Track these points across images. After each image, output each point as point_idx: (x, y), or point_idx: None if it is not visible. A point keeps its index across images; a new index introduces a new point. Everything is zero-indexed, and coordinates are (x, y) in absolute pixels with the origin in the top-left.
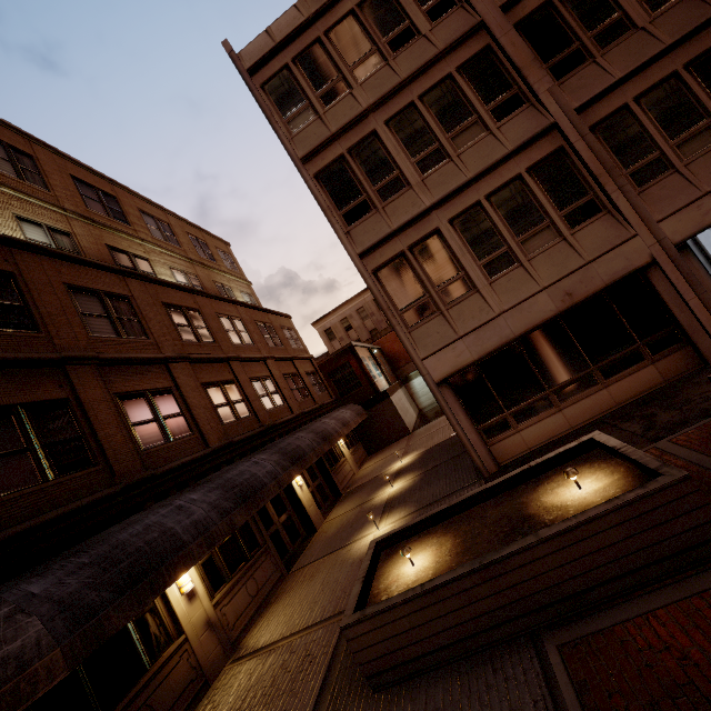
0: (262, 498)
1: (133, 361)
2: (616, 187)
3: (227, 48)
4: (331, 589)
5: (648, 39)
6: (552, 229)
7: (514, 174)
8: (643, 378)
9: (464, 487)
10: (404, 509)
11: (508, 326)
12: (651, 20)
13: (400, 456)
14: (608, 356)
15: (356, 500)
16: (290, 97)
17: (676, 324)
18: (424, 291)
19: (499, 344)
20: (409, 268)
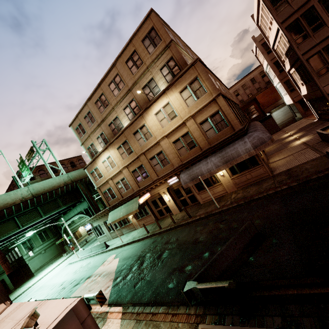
0: None
1: (229, 99)
2: None
3: None
4: (294, 149)
5: None
6: None
7: None
8: None
9: None
10: (307, 136)
11: None
12: None
13: (284, 134)
14: None
15: (274, 144)
16: None
17: None
18: (326, 63)
19: None
20: (321, 56)
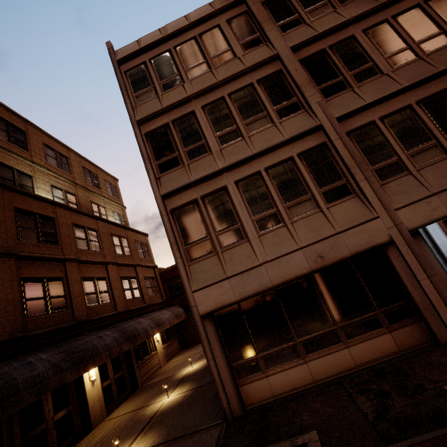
0: (2, 410)
1: None
2: (363, 177)
3: (108, 46)
4: None
5: (390, 81)
6: (313, 201)
7: (288, 156)
8: (381, 344)
9: (209, 427)
10: (155, 435)
11: (268, 274)
12: (393, 70)
13: (196, 359)
14: (351, 317)
15: (140, 400)
16: (142, 81)
17: (410, 299)
18: (207, 233)
19: (258, 290)
20: (198, 212)
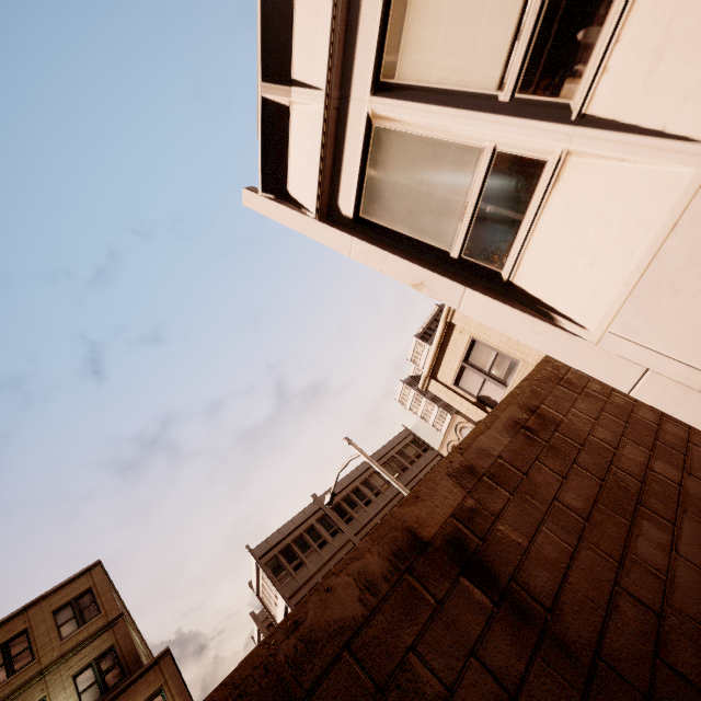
0: None
1: None
2: None
3: (248, 548)
4: None
5: None
6: None
7: None
8: None
9: None
10: None
11: None
12: None
13: None
14: None
15: None
16: (279, 568)
17: None
18: None
19: None
20: None
